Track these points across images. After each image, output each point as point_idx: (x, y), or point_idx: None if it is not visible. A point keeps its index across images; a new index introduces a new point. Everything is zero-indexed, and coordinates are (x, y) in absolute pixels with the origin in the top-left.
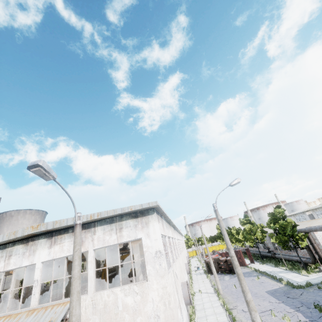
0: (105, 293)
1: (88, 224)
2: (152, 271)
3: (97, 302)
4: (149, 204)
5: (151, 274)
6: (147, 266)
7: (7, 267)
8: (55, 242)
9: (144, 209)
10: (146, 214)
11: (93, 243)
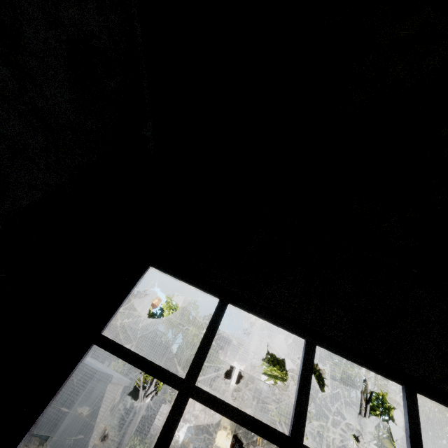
0: None
1: None
2: None
3: None
4: None
5: None
6: None
7: (253, 373)
8: None
9: None
10: None
11: None
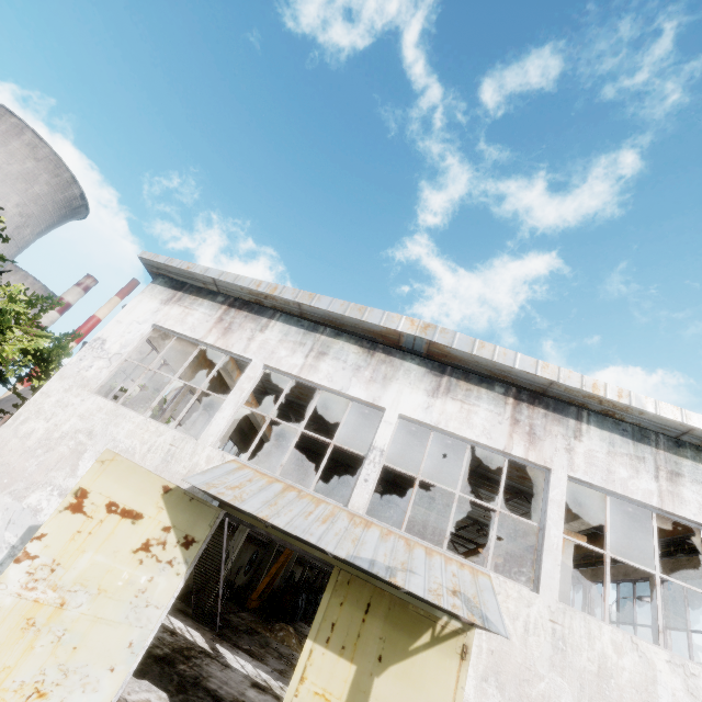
0: (605, 629)
1: (558, 403)
2: None
3: (571, 639)
4: None
5: None
6: None
7: (309, 374)
8: (449, 391)
9: None
10: None
11: (572, 459)
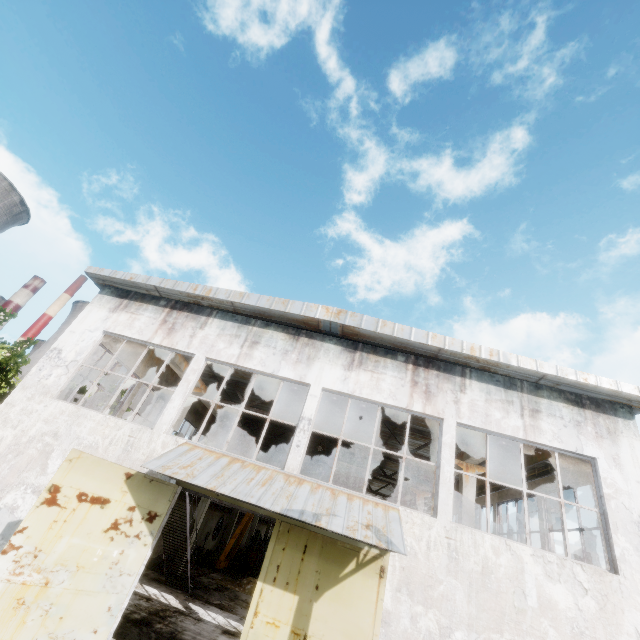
0: (486, 538)
1: (447, 364)
2: (632, 555)
3: (462, 549)
4: (638, 390)
5: (629, 563)
6: (616, 535)
7: (245, 362)
8: (361, 364)
9: (609, 396)
10: (609, 410)
11: (459, 408)
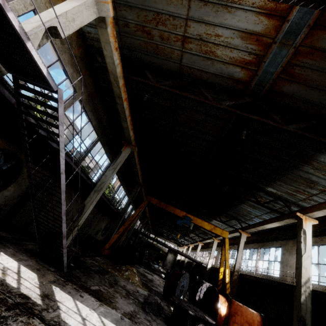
0: None
1: None
2: None
3: None
4: None
5: None
6: None
7: None
8: None
9: None
10: None
11: None
